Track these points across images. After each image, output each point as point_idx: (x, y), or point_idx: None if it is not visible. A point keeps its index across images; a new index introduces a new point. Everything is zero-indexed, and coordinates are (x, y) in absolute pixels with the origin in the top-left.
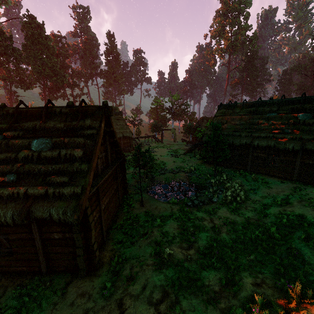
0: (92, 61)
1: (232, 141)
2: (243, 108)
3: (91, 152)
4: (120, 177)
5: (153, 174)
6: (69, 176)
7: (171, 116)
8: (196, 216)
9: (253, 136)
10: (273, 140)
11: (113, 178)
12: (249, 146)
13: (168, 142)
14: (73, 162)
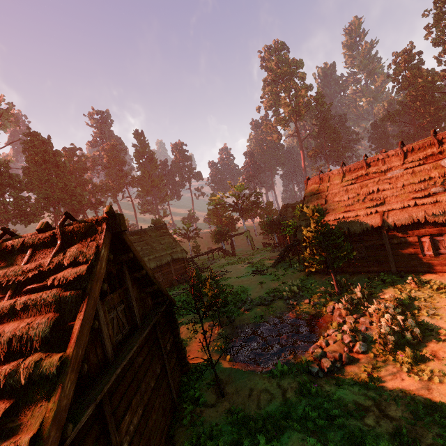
0: (120, 168)
1: (347, 227)
2: (344, 176)
3: (74, 320)
4: (168, 341)
5: (230, 315)
6: (6, 404)
7: (240, 214)
8: (341, 403)
9: (381, 211)
10: (418, 210)
11: (148, 354)
12: (380, 230)
13: (244, 252)
14: (27, 356)
